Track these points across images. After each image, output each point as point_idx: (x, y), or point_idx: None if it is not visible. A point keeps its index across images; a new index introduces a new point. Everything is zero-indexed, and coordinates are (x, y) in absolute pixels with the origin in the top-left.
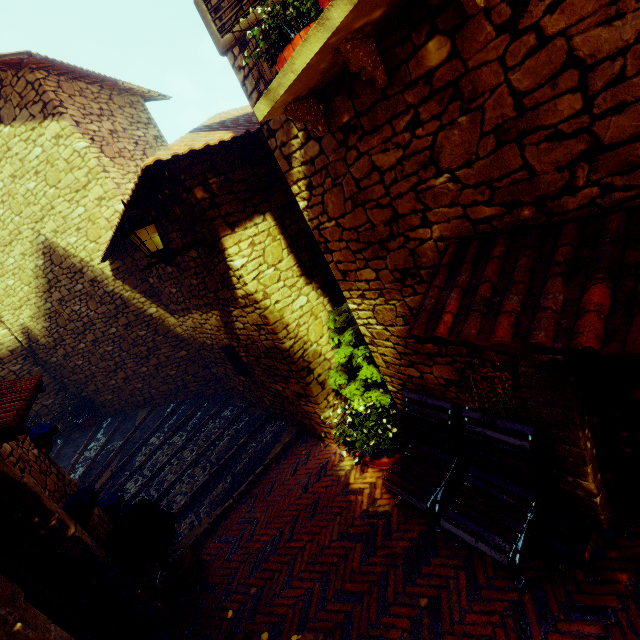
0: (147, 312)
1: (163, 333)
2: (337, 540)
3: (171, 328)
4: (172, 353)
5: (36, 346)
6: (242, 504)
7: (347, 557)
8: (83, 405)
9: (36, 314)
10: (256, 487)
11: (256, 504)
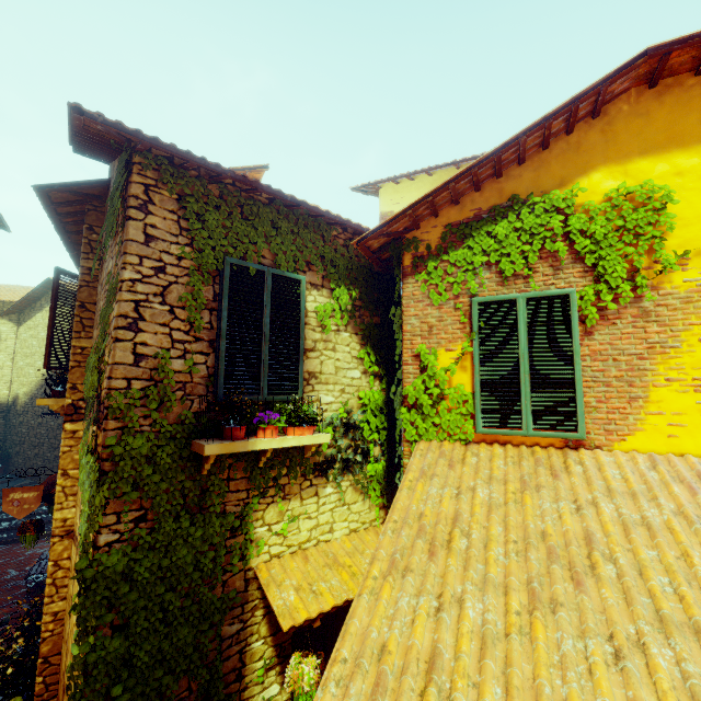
0: None
1: None
2: (7, 570)
3: None
4: None
5: (13, 408)
6: (1, 546)
7: (1, 575)
8: (3, 457)
9: (28, 393)
10: (16, 543)
11: (5, 549)
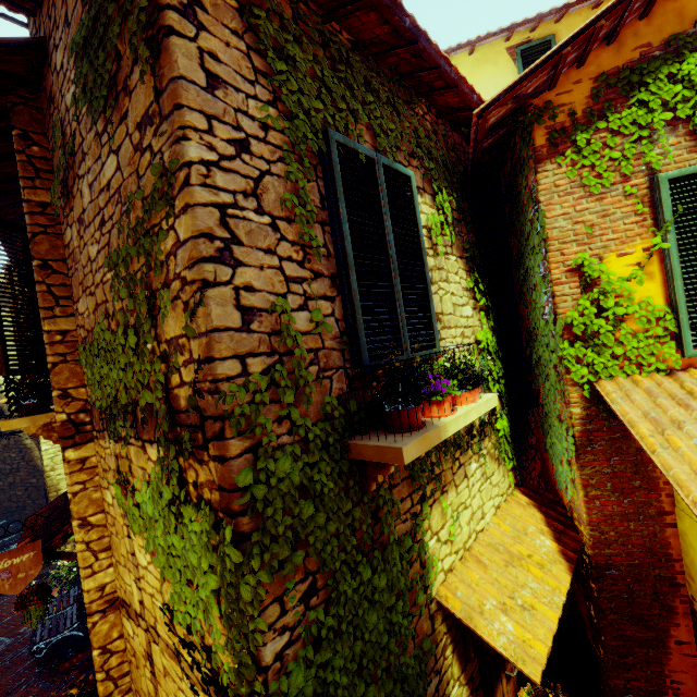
0: (24, 441)
1: (28, 460)
2: None
3: (35, 459)
4: (27, 477)
5: None
6: None
7: None
8: None
9: None
10: None
11: None
